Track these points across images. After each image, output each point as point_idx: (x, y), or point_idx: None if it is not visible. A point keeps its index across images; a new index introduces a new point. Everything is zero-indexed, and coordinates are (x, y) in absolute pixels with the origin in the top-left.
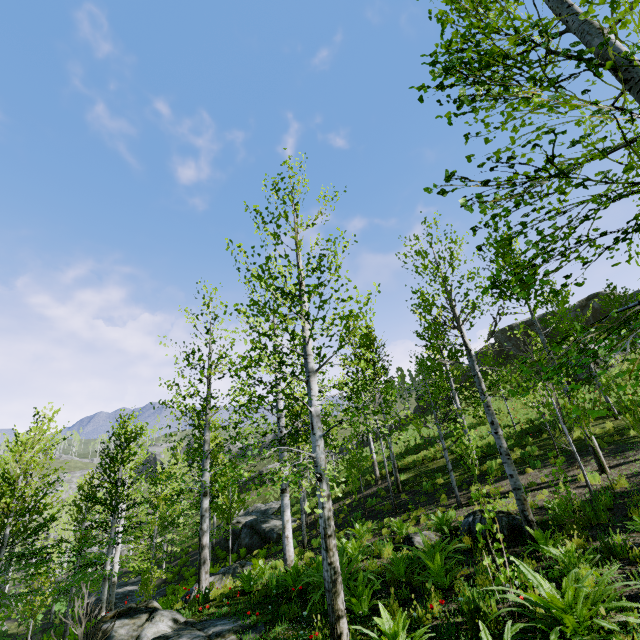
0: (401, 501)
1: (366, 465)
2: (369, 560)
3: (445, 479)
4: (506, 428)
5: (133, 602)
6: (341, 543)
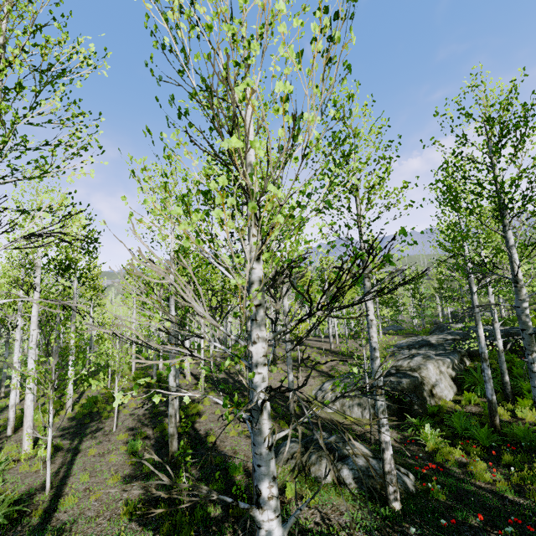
0: None
1: None
2: None
3: None
4: None
5: None
6: None
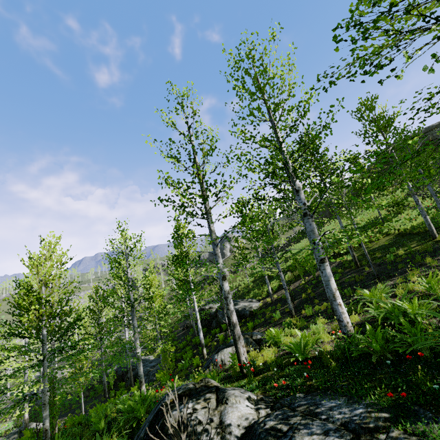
0: (369, 272)
1: (301, 257)
2: (435, 317)
3: (404, 251)
4: (433, 209)
5: (147, 367)
6: (378, 306)
